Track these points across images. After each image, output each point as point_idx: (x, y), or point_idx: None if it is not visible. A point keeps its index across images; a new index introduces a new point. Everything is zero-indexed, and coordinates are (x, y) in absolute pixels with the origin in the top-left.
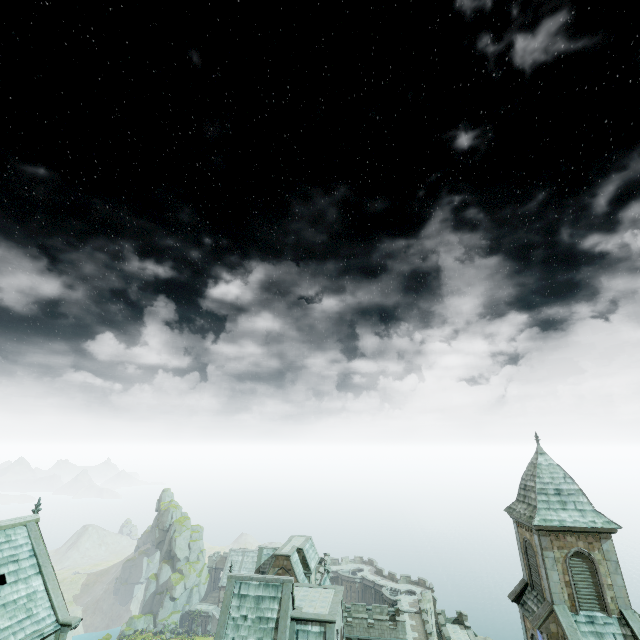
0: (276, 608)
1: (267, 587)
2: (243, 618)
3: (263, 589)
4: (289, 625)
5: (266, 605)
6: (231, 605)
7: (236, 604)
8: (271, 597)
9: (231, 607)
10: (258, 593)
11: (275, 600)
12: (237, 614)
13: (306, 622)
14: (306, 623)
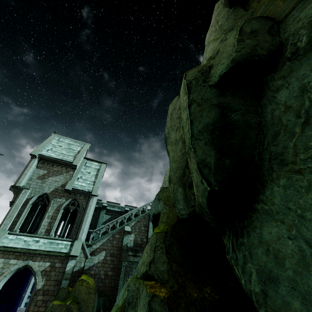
0: (79, 148)
1: (75, 142)
2: (59, 146)
3: (73, 142)
4: (82, 159)
5: (74, 146)
6: (52, 141)
7: (56, 141)
8: (77, 145)
9: (52, 141)
10: (70, 142)
11: (79, 146)
12: (56, 144)
13: (91, 161)
14: (91, 161)
